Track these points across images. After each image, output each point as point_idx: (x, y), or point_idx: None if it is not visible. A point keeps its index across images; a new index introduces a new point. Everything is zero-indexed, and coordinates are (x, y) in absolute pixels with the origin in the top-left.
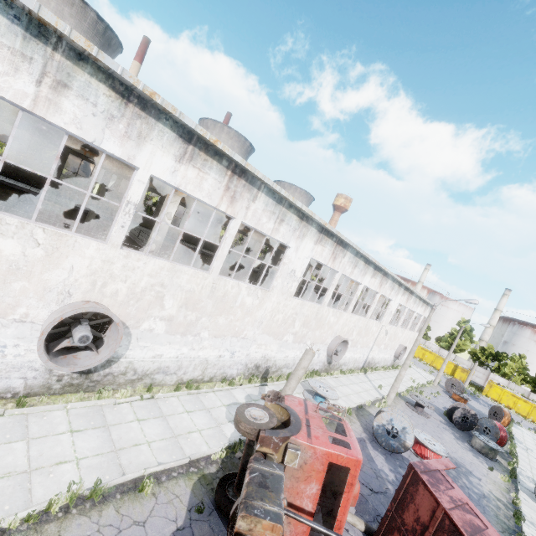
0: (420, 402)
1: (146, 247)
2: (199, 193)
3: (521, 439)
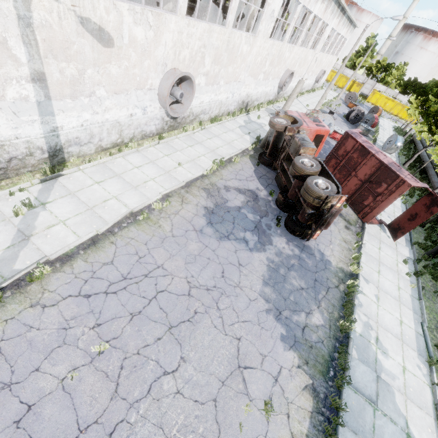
0: (333, 111)
1: (163, 7)
2: None
3: (382, 124)
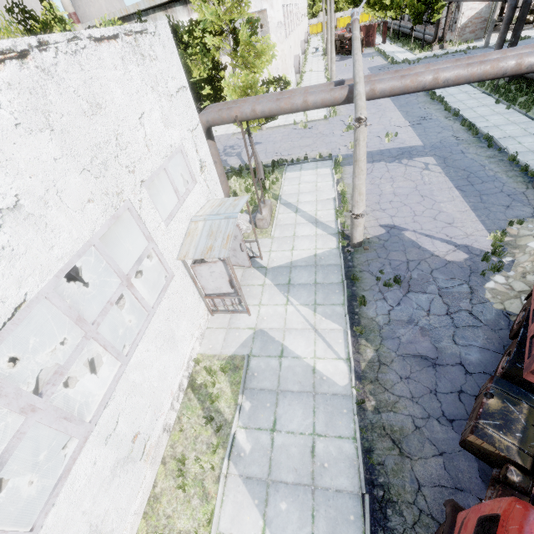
0: None
1: None
2: (298, 2)
3: None
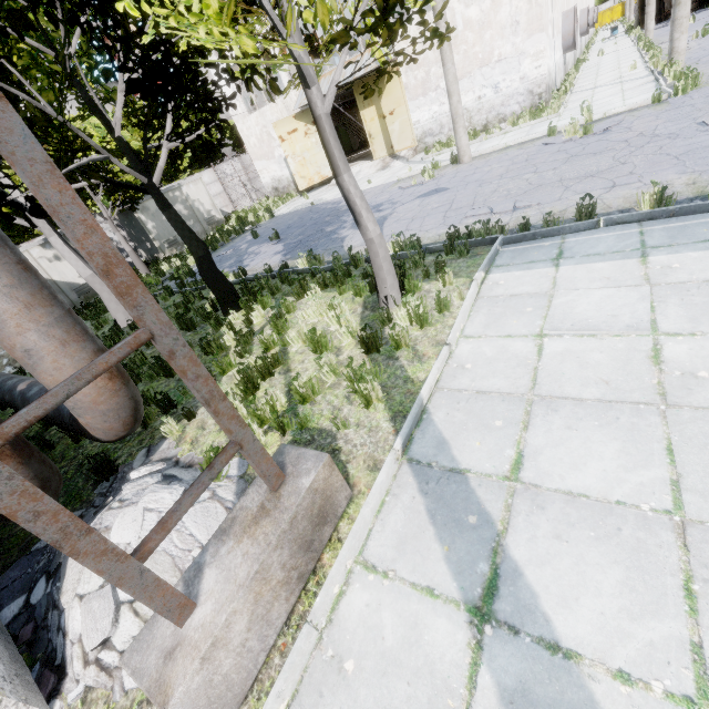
0: None
1: None
2: None
3: None
